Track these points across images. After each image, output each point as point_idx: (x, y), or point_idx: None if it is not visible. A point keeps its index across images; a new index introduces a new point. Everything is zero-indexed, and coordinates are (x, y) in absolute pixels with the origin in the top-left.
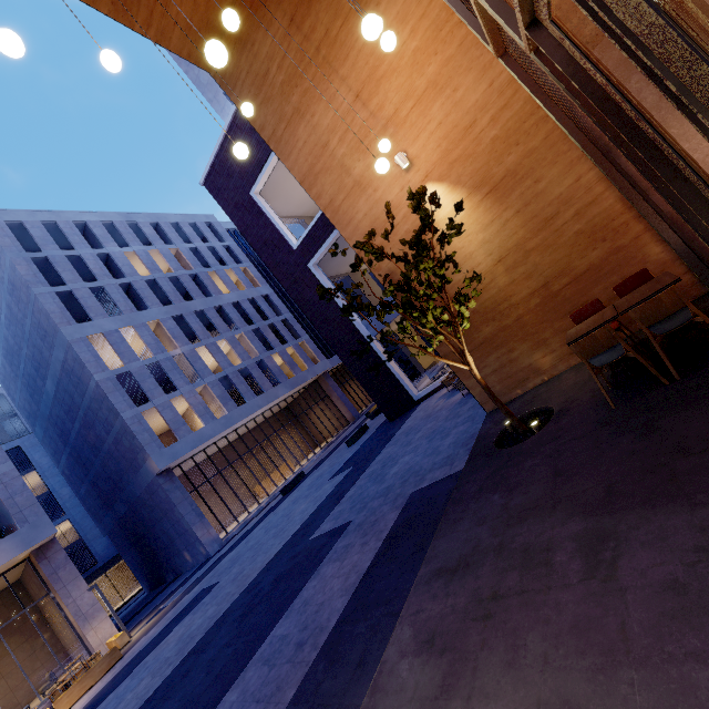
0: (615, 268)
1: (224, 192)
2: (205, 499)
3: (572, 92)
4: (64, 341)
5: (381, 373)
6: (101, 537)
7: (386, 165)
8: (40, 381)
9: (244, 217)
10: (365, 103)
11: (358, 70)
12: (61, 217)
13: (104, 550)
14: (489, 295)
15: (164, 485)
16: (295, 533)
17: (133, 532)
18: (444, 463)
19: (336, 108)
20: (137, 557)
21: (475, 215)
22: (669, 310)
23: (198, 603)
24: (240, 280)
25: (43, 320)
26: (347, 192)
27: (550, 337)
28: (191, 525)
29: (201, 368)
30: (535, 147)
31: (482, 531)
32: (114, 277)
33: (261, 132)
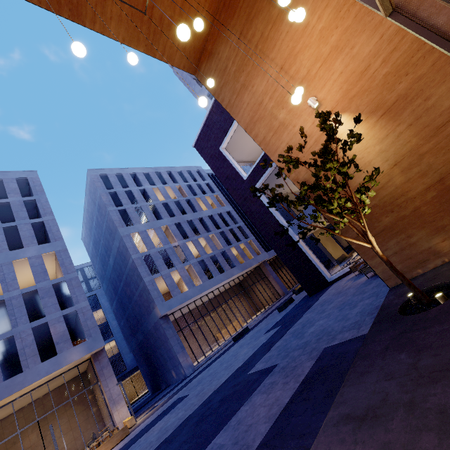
0: None
1: (205, 149)
2: (187, 337)
3: None
4: (119, 236)
5: (302, 261)
6: (129, 353)
7: (298, 97)
8: (107, 258)
9: (215, 163)
10: (286, 71)
11: (282, 52)
12: (124, 171)
13: (130, 361)
14: (386, 192)
15: (163, 325)
16: (238, 368)
17: (145, 352)
18: (352, 327)
19: (267, 78)
20: (146, 369)
21: (372, 132)
22: None
23: (175, 406)
24: (214, 202)
25: (111, 225)
26: (274, 130)
27: (448, 224)
28: (176, 353)
29: (188, 254)
30: (423, 74)
31: (390, 385)
32: (147, 202)
33: (222, 103)
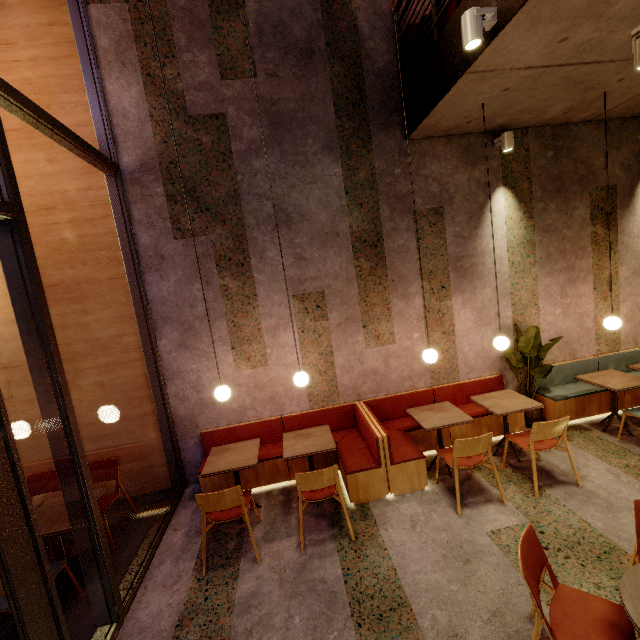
0: (115, 434)
1: None
2: None
3: (13, 297)
4: None
5: None
6: None
7: None
8: None
9: None
10: None
11: None
12: None
13: None
14: None
15: None
16: None
17: None
18: None
19: None
20: None
21: (4, 301)
22: (2, 593)
23: None
24: None
25: None
26: None
27: None
28: None
29: None
30: (100, 280)
31: None
32: None
33: None
